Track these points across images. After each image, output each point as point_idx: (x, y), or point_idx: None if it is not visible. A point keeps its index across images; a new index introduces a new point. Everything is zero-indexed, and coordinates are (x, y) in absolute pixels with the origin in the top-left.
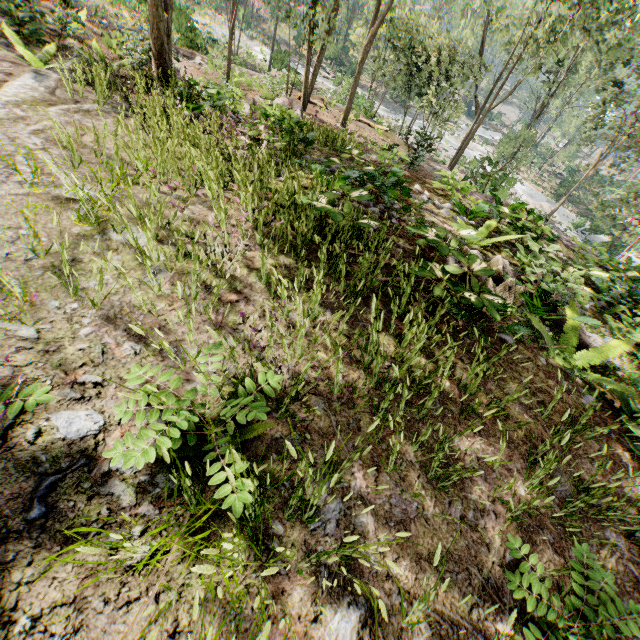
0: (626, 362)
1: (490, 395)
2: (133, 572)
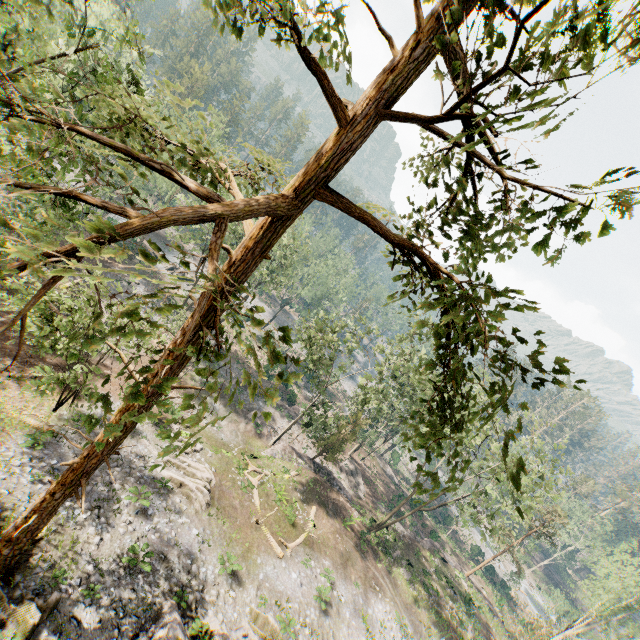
0: (472, 633)
1: None
2: None
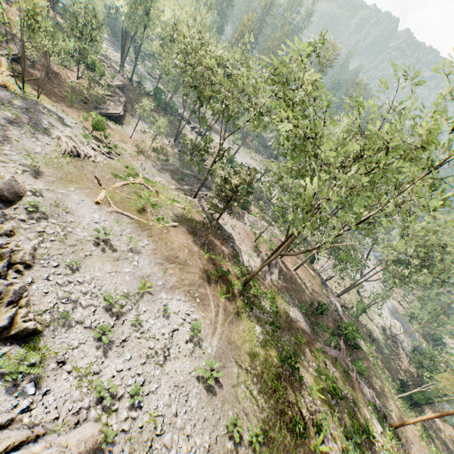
0: None
1: (292, 449)
2: (246, 452)
